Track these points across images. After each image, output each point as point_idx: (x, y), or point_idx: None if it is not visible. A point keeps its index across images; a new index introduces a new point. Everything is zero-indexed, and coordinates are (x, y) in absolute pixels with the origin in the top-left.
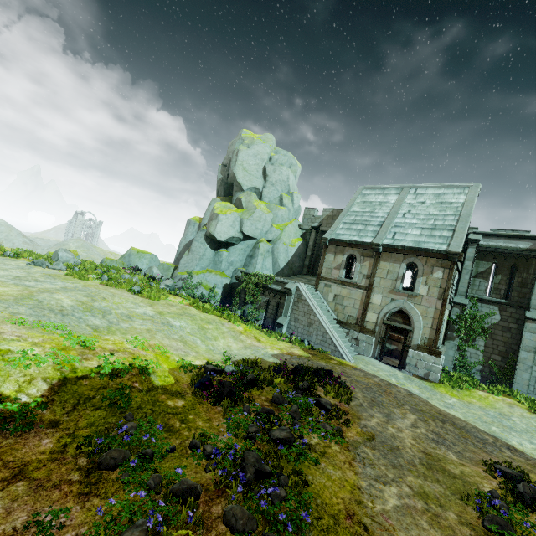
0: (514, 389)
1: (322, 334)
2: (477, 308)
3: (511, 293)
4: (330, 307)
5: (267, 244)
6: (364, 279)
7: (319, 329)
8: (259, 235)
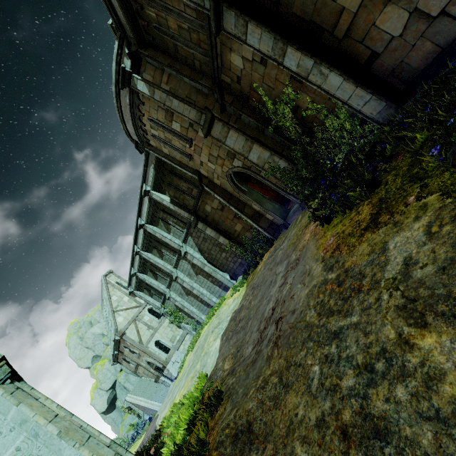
0: (202, 323)
1: (148, 409)
2: (167, 306)
3: (160, 292)
4: (150, 378)
5: (121, 374)
6: (134, 361)
7: (146, 408)
8: (115, 377)
